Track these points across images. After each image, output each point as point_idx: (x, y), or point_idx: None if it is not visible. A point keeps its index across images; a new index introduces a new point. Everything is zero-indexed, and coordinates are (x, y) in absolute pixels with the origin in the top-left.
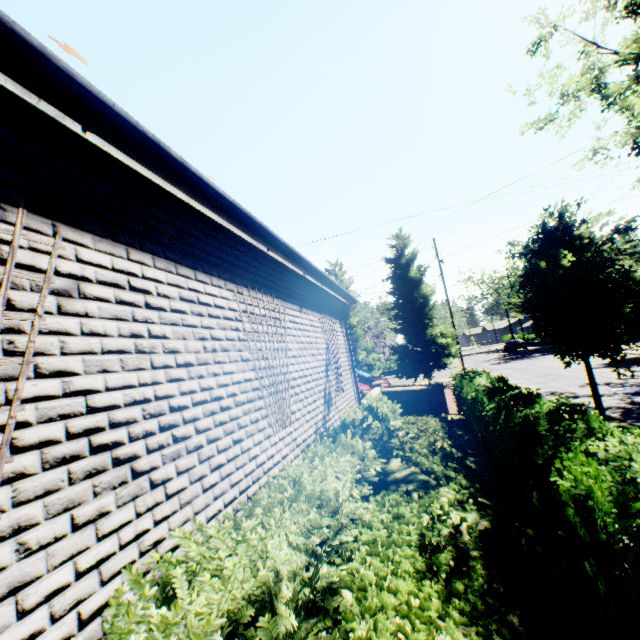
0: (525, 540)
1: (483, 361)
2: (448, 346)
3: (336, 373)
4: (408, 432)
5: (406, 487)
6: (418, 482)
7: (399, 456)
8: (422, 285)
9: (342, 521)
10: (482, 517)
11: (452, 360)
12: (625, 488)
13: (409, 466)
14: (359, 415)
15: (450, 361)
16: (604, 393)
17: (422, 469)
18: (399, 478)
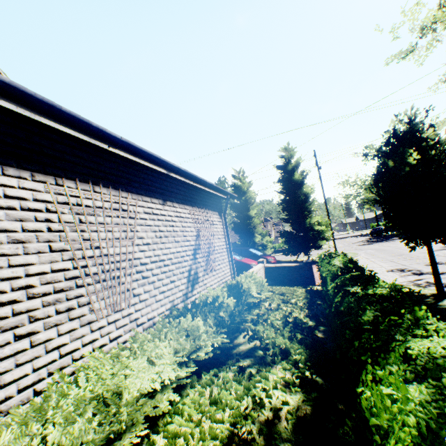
0: (342, 432)
1: (353, 243)
2: (322, 232)
3: (207, 255)
4: (270, 304)
5: (243, 362)
6: (256, 357)
7: (246, 331)
8: (304, 186)
9: (123, 425)
10: (305, 400)
11: (330, 242)
12: (444, 427)
13: (249, 342)
14: (218, 292)
15: (324, 243)
16: (445, 271)
17: (260, 346)
18: (242, 351)
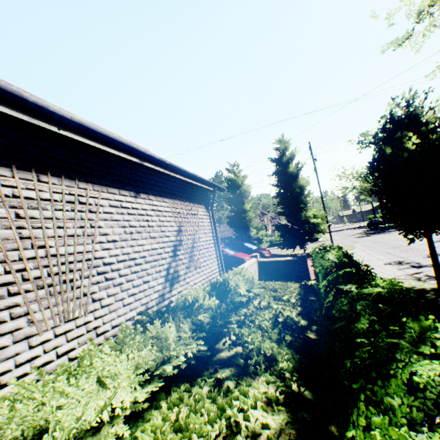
0: None
1: (350, 235)
2: (318, 225)
3: (191, 252)
4: (260, 302)
5: (221, 374)
6: (237, 367)
7: (227, 335)
8: (299, 178)
9: None
10: (290, 422)
11: (327, 234)
12: None
13: (229, 350)
14: (200, 292)
15: (320, 236)
16: None
17: (241, 354)
18: (222, 359)
